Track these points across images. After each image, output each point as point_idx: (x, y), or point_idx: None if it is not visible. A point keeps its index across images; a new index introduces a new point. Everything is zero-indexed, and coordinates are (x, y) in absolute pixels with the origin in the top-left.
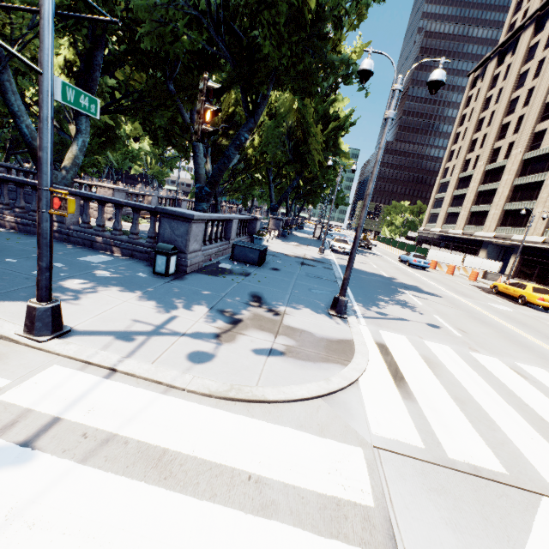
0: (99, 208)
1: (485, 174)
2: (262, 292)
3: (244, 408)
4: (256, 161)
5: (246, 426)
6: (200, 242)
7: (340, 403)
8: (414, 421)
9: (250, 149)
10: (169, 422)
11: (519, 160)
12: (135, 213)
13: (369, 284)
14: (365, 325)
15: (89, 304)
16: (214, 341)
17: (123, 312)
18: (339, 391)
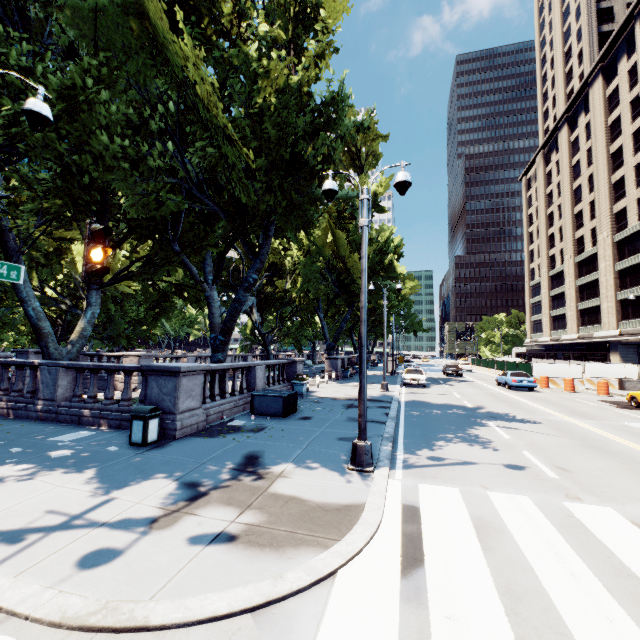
0: (92, 377)
1: (577, 266)
2: (263, 451)
3: None
4: (300, 301)
5: None
6: (198, 397)
7: (279, 620)
8: None
9: (293, 291)
10: None
11: (610, 244)
12: (127, 376)
13: (437, 420)
14: (400, 479)
15: (6, 495)
16: (140, 530)
17: (42, 501)
18: (291, 596)
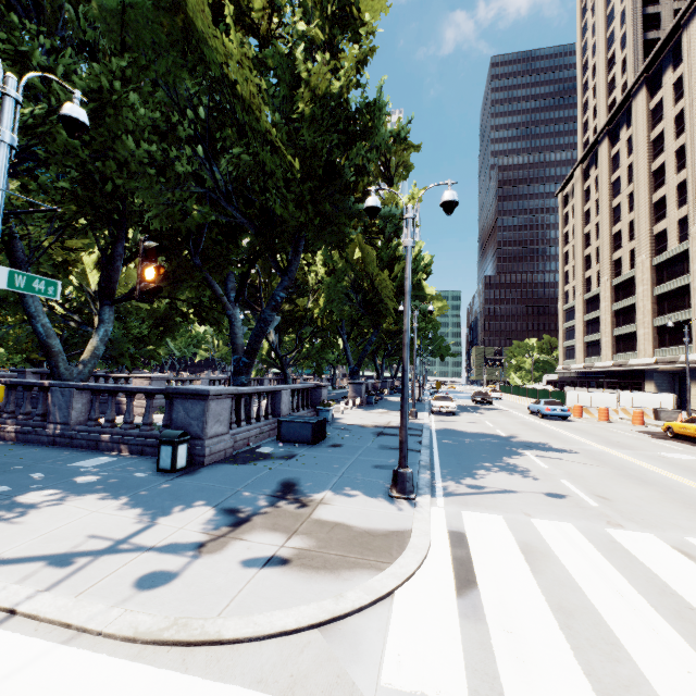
0: (109, 400)
1: (614, 290)
2: (299, 478)
3: (180, 657)
4: (323, 322)
5: (164, 688)
6: (226, 422)
7: (346, 634)
8: (468, 656)
9: (315, 310)
10: (41, 691)
11: (648, 267)
12: (149, 399)
13: (471, 448)
14: (443, 506)
15: (41, 520)
16: (190, 554)
17: (81, 527)
18: (354, 614)
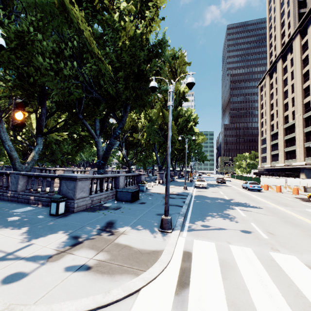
0: (35, 180)
1: (285, 130)
2: (117, 220)
3: None
4: (145, 145)
5: None
6: (87, 191)
7: None
8: None
9: (142, 139)
10: None
11: (301, 119)
12: (52, 180)
13: (209, 205)
14: (185, 236)
15: None
16: (41, 262)
17: None
18: (112, 304)
